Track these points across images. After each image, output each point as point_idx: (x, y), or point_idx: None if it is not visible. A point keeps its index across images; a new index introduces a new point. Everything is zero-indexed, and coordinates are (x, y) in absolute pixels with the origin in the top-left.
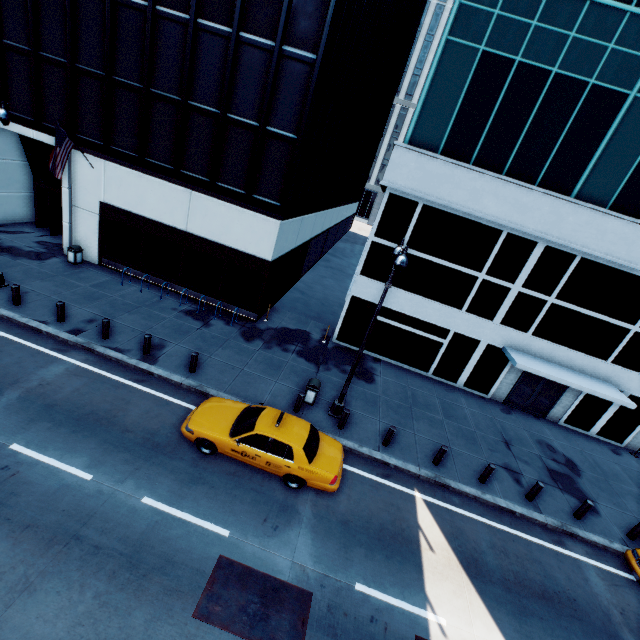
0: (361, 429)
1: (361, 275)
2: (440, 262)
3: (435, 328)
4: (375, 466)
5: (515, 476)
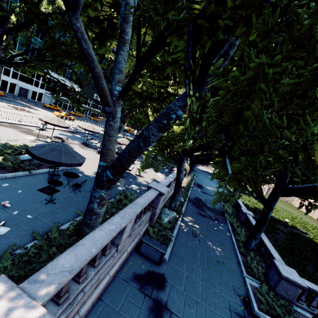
0: None
1: None
2: None
3: None
4: (6, 97)
5: (27, 101)
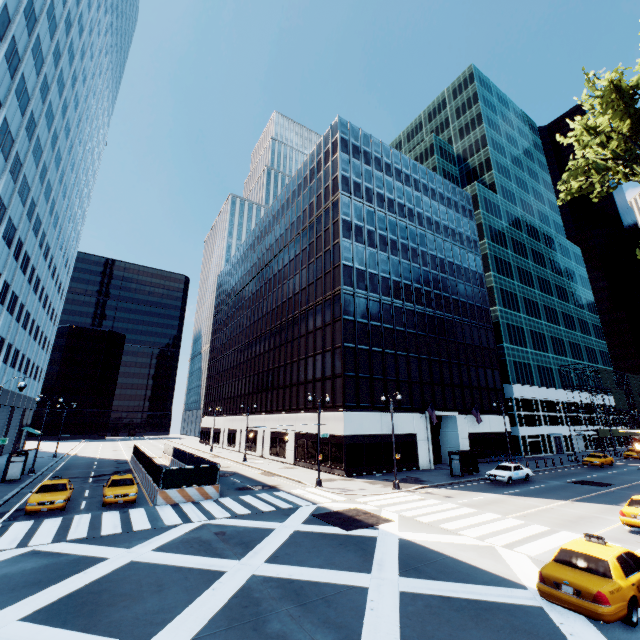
0: None
1: (519, 426)
2: (529, 413)
3: (537, 436)
4: None
5: None
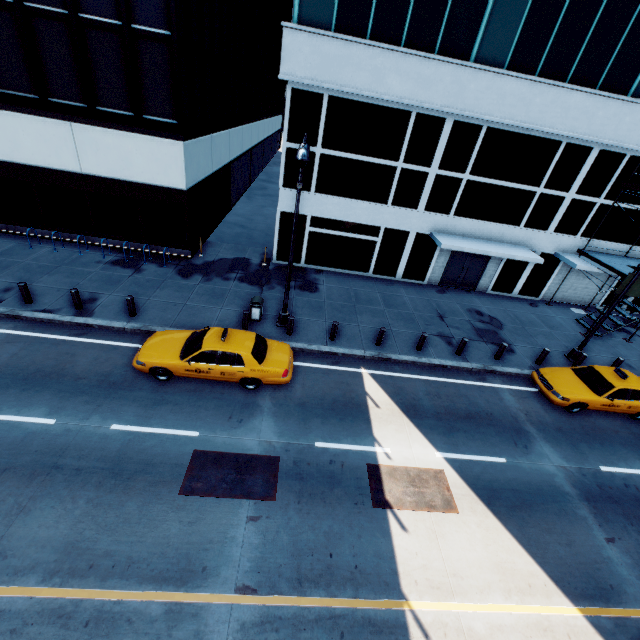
0: (309, 332)
1: (284, 188)
2: (358, 158)
3: (367, 228)
4: (325, 358)
5: (447, 340)
